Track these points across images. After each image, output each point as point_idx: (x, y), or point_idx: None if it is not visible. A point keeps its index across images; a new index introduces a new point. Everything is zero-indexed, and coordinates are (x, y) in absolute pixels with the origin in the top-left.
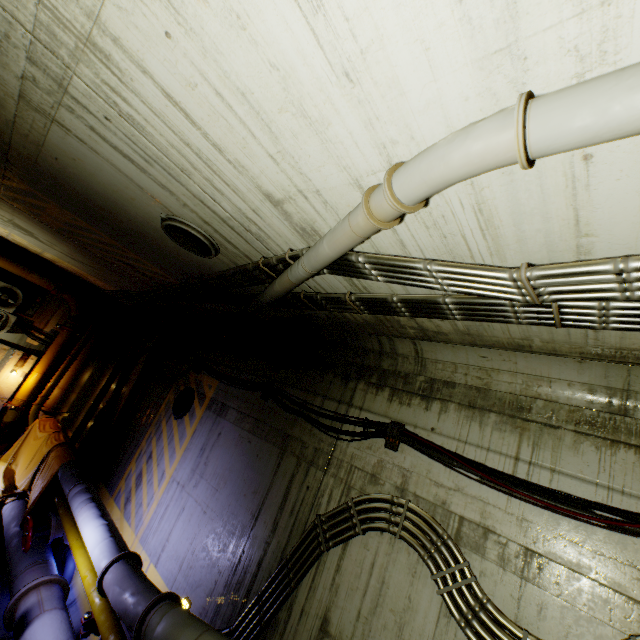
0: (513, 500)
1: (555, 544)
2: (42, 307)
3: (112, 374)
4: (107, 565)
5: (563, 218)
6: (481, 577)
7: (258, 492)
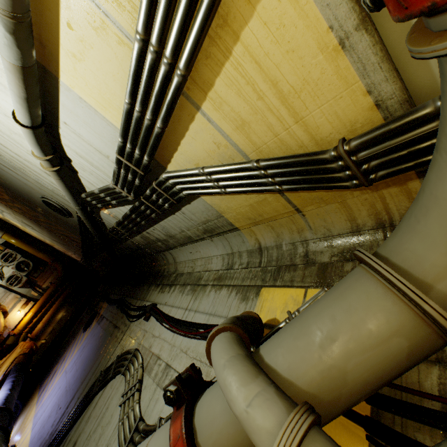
0: (175, 335)
1: (178, 357)
2: (44, 272)
3: (73, 313)
4: None
5: (95, 151)
6: (143, 390)
7: (90, 366)
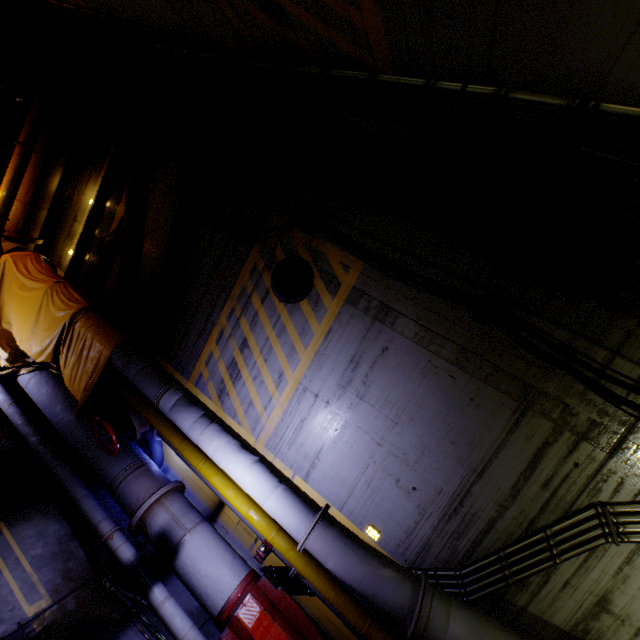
0: None
1: None
2: None
3: (104, 187)
4: (311, 533)
5: None
6: None
7: (479, 446)
